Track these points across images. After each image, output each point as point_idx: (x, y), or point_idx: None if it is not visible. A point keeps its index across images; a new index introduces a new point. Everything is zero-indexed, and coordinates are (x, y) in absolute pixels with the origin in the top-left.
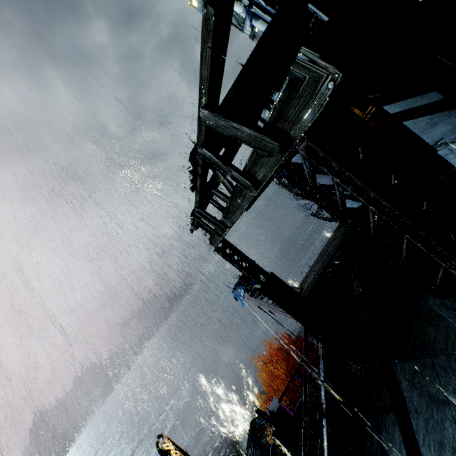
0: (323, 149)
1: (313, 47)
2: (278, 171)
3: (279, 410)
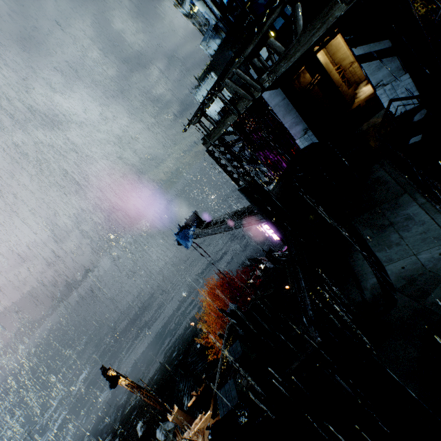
0: None
1: None
2: None
3: (237, 309)
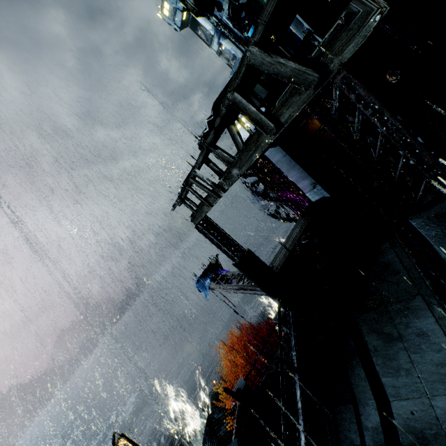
0: (356, 77)
1: None
2: (308, 107)
3: (246, 387)
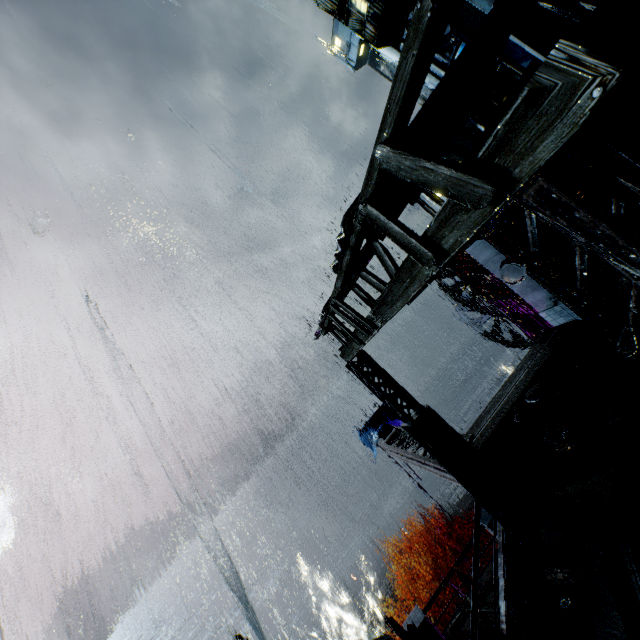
0: (567, 192)
1: (577, 39)
2: (483, 232)
3: (424, 625)
